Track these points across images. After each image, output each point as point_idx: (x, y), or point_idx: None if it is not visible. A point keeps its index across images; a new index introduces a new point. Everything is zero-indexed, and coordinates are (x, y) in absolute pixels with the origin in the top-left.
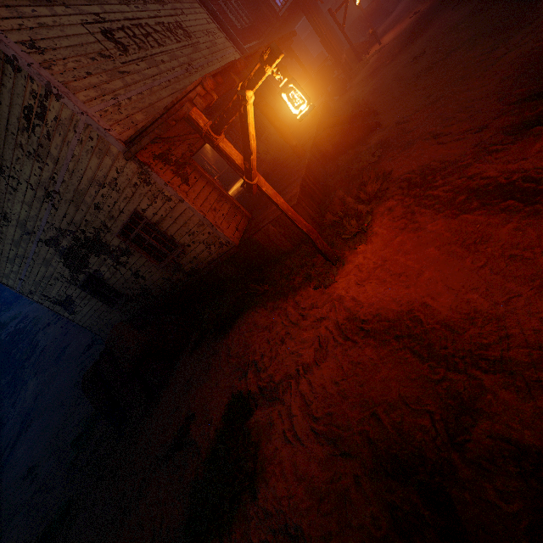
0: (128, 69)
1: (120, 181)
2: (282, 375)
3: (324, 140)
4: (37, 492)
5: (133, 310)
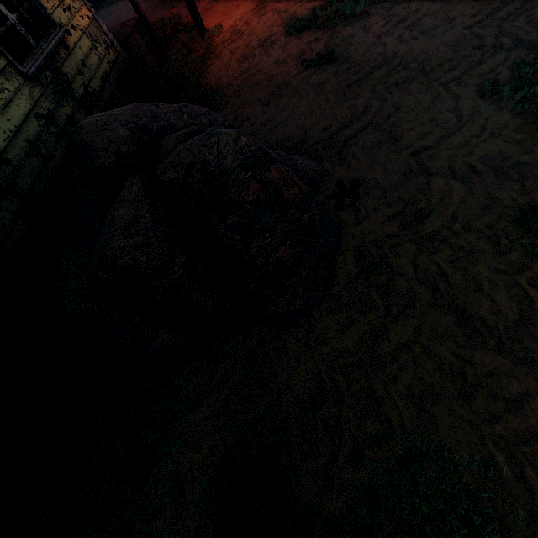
0: None
1: None
2: (278, 21)
3: None
4: None
5: None
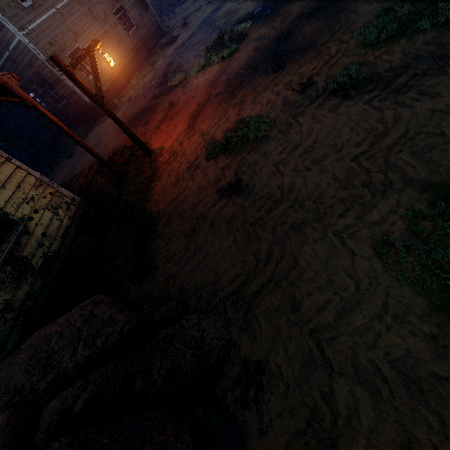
0: None
1: None
2: (202, 142)
3: None
4: None
5: None
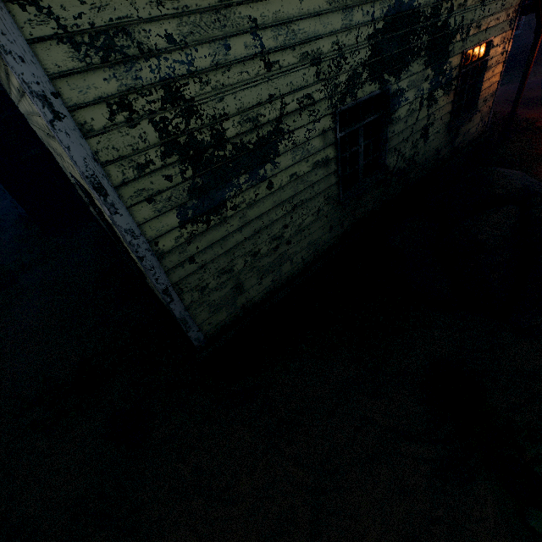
0: None
1: None
2: None
3: None
4: None
5: (363, 209)
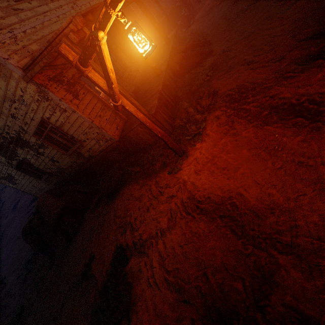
0: (21, 6)
1: (26, 98)
2: (148, 235)
3: (175, 63)
4: (5, 296)
5: (55, 181)
